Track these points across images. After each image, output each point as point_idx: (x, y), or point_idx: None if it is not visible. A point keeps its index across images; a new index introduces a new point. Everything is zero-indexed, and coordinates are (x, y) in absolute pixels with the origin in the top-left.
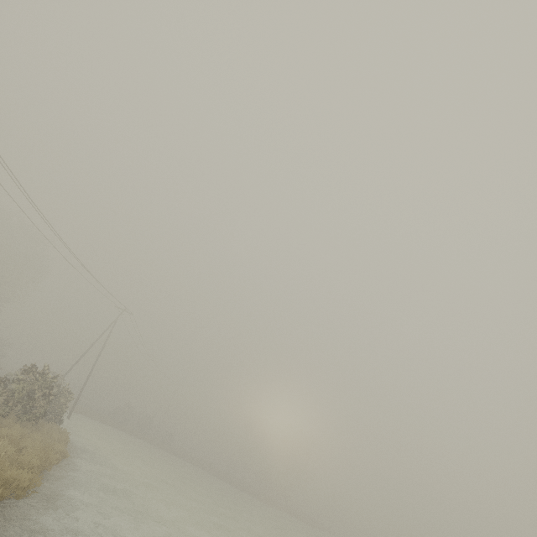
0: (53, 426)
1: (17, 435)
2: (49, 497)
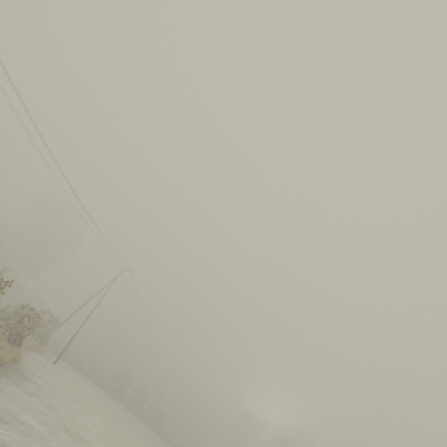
0: None
1: None
2: None
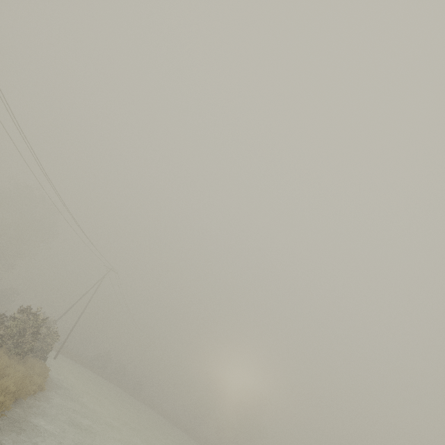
0: (37, 362)
1: (2, 364)
2: (17, 422)
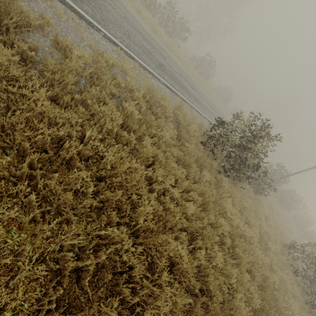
0: None
1: None
2: None
